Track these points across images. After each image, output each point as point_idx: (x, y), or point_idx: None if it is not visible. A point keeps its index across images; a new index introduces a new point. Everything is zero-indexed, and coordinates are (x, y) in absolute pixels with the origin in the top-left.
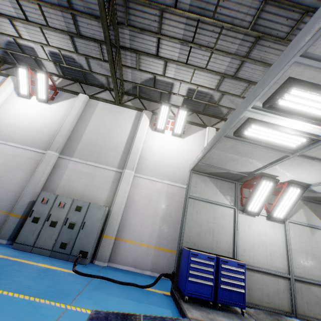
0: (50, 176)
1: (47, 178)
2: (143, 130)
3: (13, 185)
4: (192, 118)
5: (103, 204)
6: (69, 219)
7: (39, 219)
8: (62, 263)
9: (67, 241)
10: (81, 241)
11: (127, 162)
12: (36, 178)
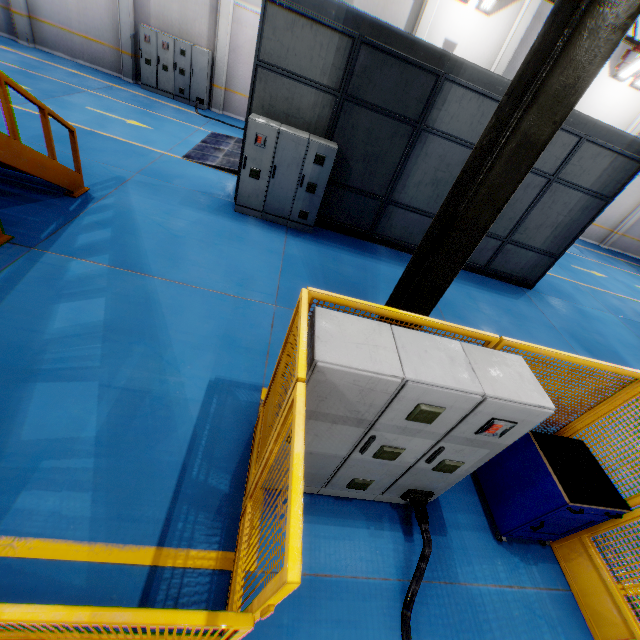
0: None
1: (134, 2)
2: None
3: (102, 10)
4: None
5: (206, 47)
6: (178, 65)
7: (151, 62)
8: (186, 107)
9: (183, 87)
10: (195, 88)
11: None
12: (123, 2)
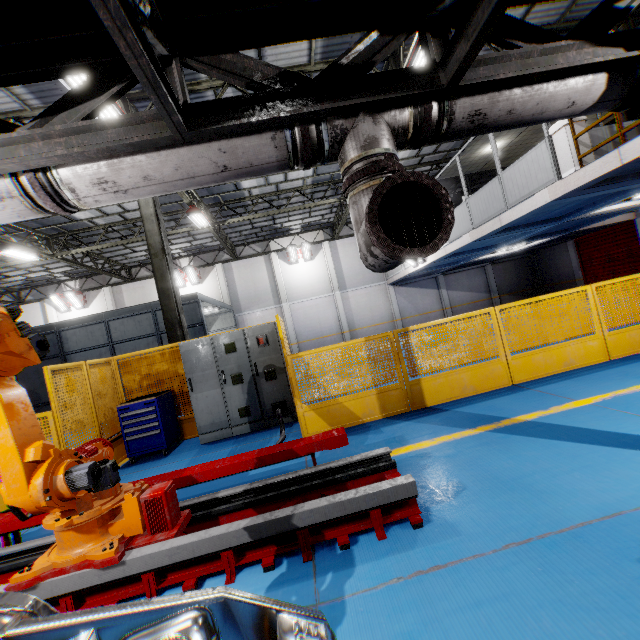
0: None
1: None
2: (53, 318)
3: None
4: (89, 283)
5: None
6: None
7: None
8: None
9: None
10: None
11: None
12: None
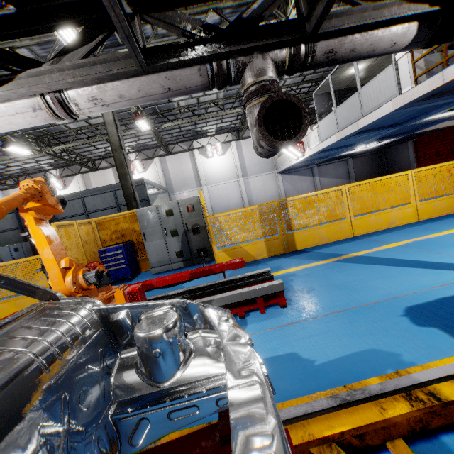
0: None
1: None
2: None
3: None
4: (66, 172)
5: None
6: None
7: None
8: None
9: None
10: None
11: None
12: None
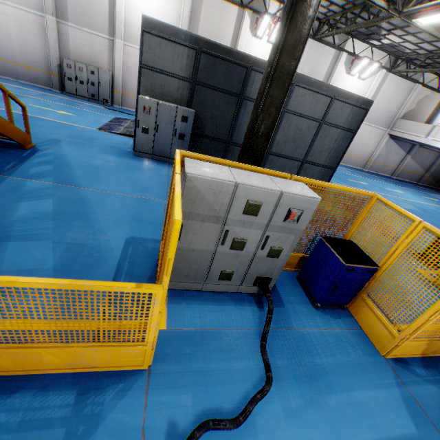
0: (60, 43)
1: (58, 44)
2: None
3: (37, 50)
4: None
5: (107, 69)
6: (90, 80)
7: (72, 79)
8: (97, 104)
9: (94, 93)
10: (102, 93)
11: (115, 30)
12: (52, 45)
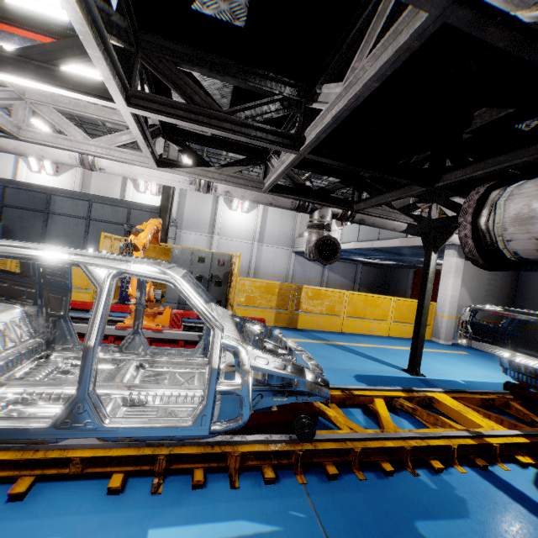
0: None
1: None
2: (23, 173)
3: None
4: None
5: None
6: None
7: None
8: None
9: None
10: None
11: None
12: None
